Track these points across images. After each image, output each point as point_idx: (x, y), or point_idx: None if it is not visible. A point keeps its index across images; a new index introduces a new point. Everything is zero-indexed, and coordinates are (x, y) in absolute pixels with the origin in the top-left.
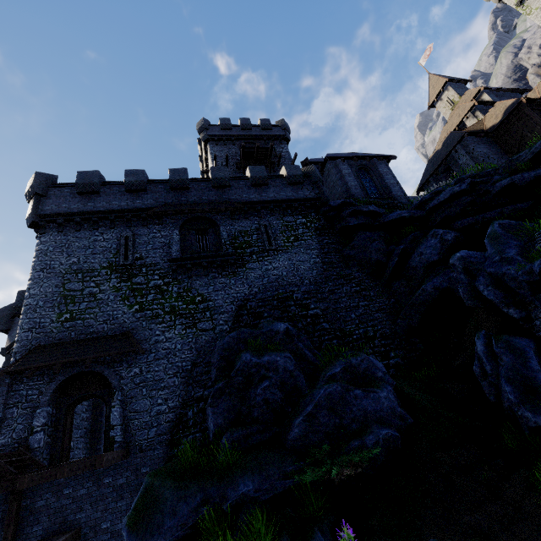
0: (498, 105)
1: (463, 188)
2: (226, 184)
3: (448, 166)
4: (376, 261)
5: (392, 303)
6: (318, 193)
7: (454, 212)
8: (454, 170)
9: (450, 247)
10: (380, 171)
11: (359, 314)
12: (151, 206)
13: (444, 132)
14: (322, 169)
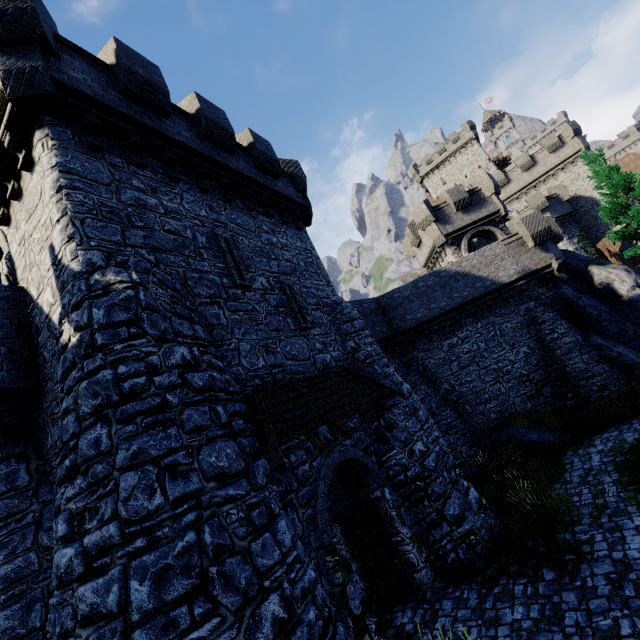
0: None
1: None
2: None
3: None
4: None
5: None
6: None
7: None
8: None
9: None
10: None
11: None
12: None
13: None
14: None
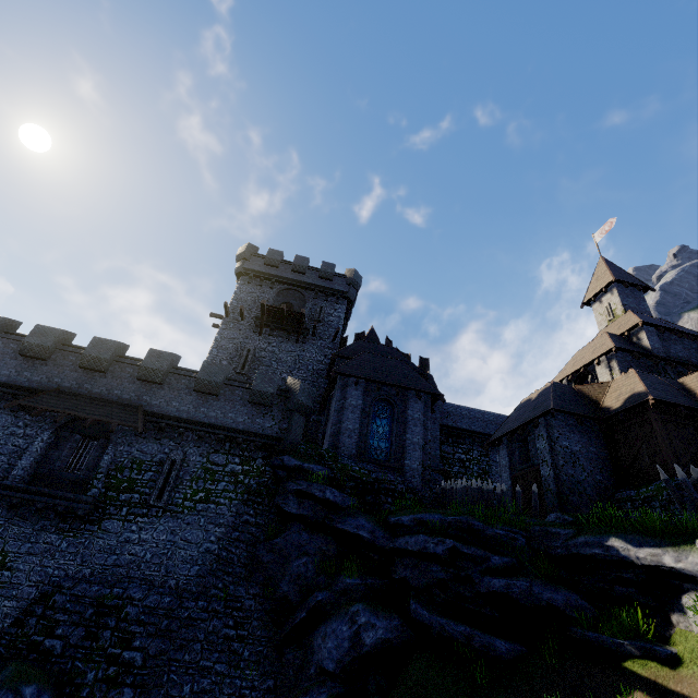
0: (631, 376)
1: (438, 553)
2: (157, 380)
3: (526, 437)
4: (283, 596)
5: (265, 689)
6: (285, 428)
7: (416, 581)
8: (530, 449)
9: (367, 655)
10: (409, 415)
11: (199, 690)
12: (36, 387)
13: (573, 360)
14: (332, 380)
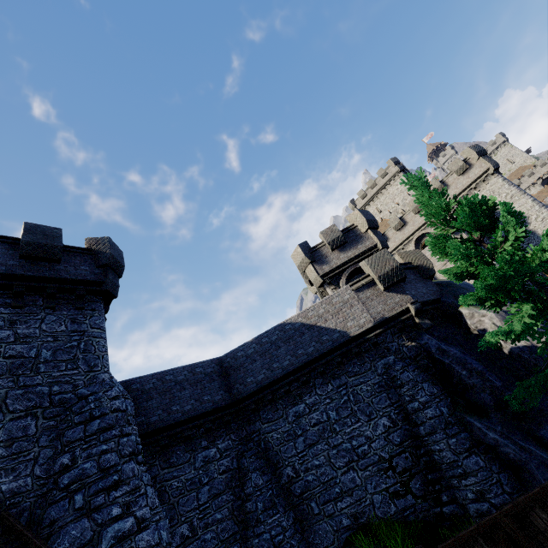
0: None
1: None
2: None
3: None
4: None
5: None
6: None
7: None
8: None
9: None
10: None
11: None
12: None
13: None
14: None
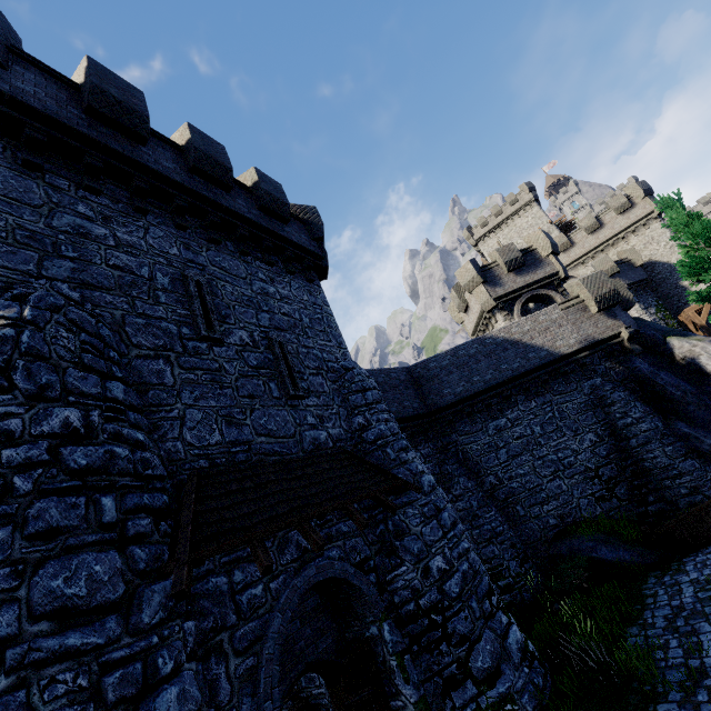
0: None
1: None
2: None
3: None
4: None
5: None
6: None
7: None
8: None
9: None
10: None
11: None
12: None
13: None
14: None
